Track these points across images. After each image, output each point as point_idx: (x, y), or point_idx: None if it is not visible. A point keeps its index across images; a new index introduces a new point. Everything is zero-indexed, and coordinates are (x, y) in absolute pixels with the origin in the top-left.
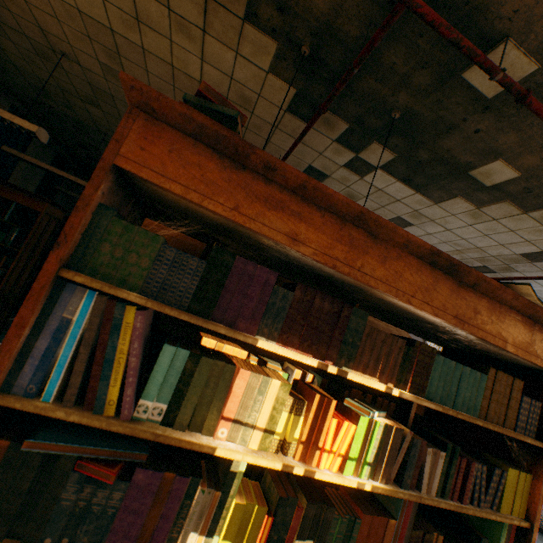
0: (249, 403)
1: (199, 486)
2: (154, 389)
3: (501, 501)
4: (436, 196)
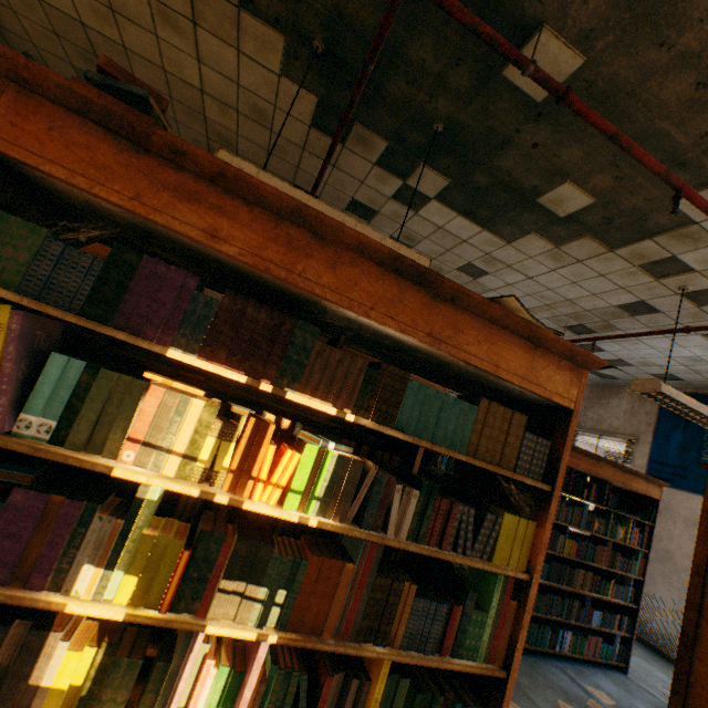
0: (164, 425)
1: (97, 513)
2: (40, 403)
3: (494, 550)
4: (507, 233)
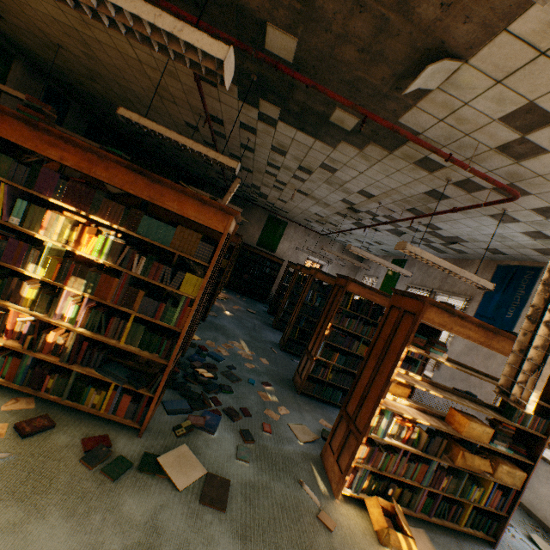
0: (53, 224)
1: (33, 248)
2: (16, 214)
3: (181, 286)
4: (330, 142)
